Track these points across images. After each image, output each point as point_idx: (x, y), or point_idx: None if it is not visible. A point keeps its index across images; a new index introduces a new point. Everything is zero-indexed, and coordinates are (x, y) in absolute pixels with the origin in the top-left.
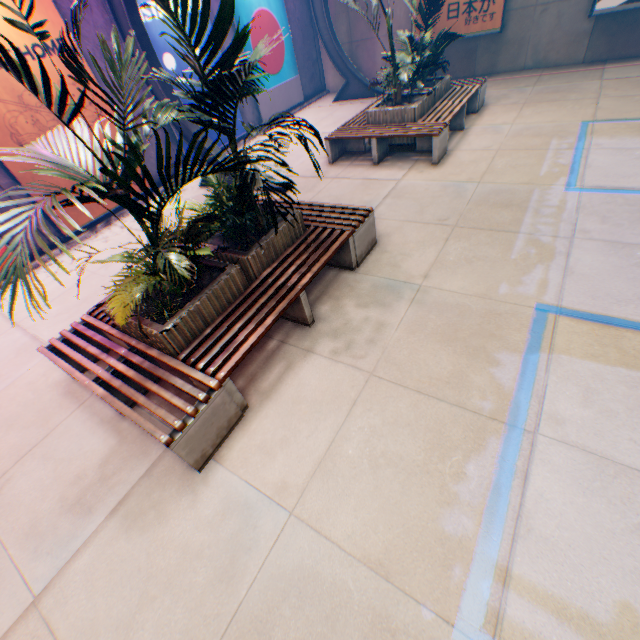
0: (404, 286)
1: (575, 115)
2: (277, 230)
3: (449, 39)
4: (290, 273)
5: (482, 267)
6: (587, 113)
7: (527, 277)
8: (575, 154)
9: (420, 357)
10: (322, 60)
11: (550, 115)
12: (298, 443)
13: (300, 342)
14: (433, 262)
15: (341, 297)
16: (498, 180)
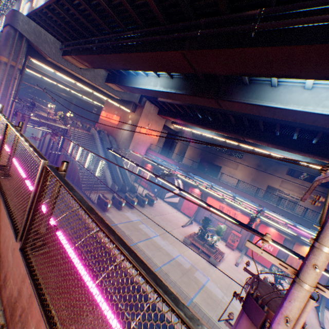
0: None
1: None
2: None
3: None
4: None
5: None
6: None
7: None
8: None
9: None
10: None
11: None
12: None
13: None
14: None
15: None
16: None
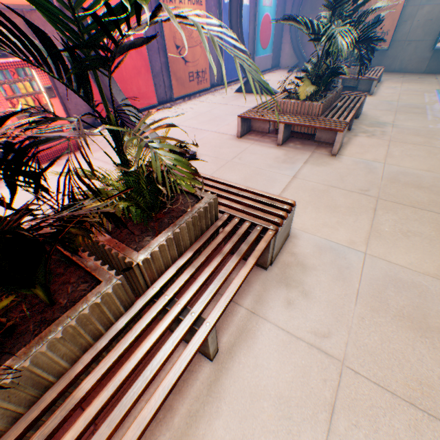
0: (385, 124)
1: (430, 88)
2: (337, 89)
3: (377, 42)
4: (347, 105)
5: (417, 121)
6: (436, 88)
7: (438, 124)
8: (438, 98)
9: (407, 138)
10: (281, 50)
11: (418, 87)
12: (372, 152)
13: (348, 134)
14: (393, 119)
15: (356, 125)
16: (406, 102)
